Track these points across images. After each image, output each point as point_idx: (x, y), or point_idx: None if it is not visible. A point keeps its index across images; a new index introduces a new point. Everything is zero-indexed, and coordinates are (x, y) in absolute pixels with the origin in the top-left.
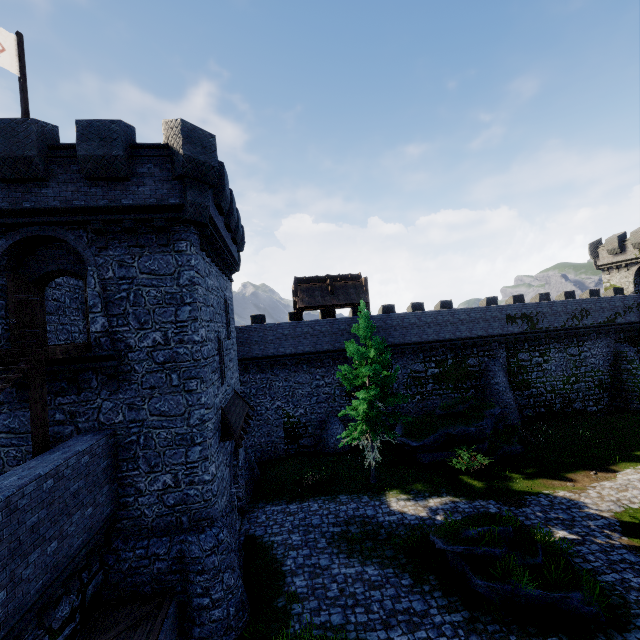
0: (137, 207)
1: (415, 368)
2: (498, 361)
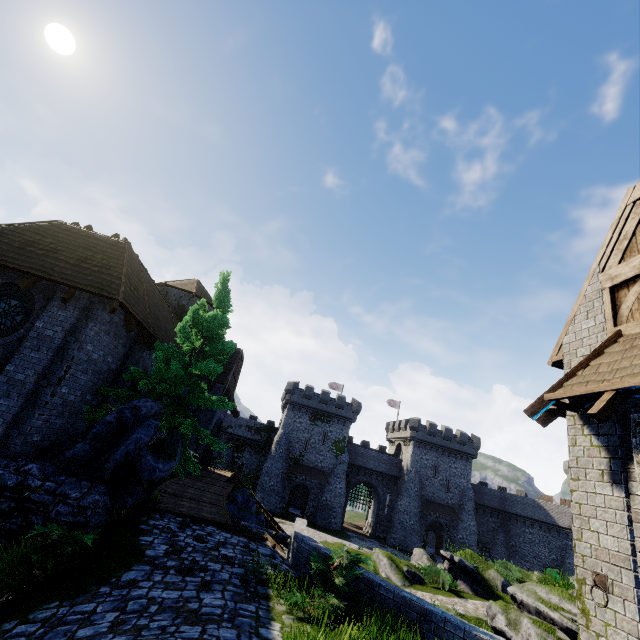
0: None
1: None
2: None
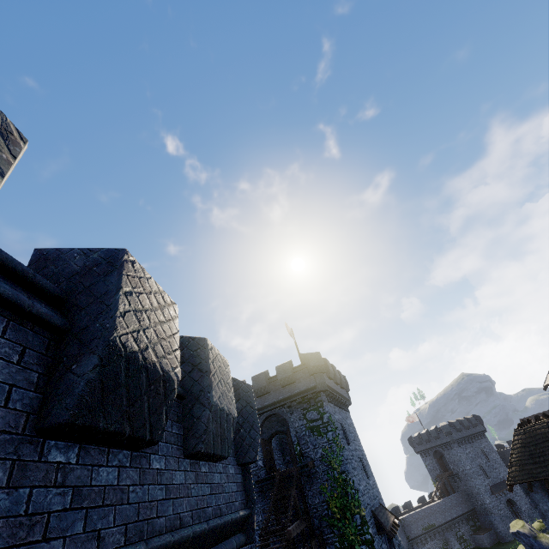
0: (444, 443)
1: None
2: None
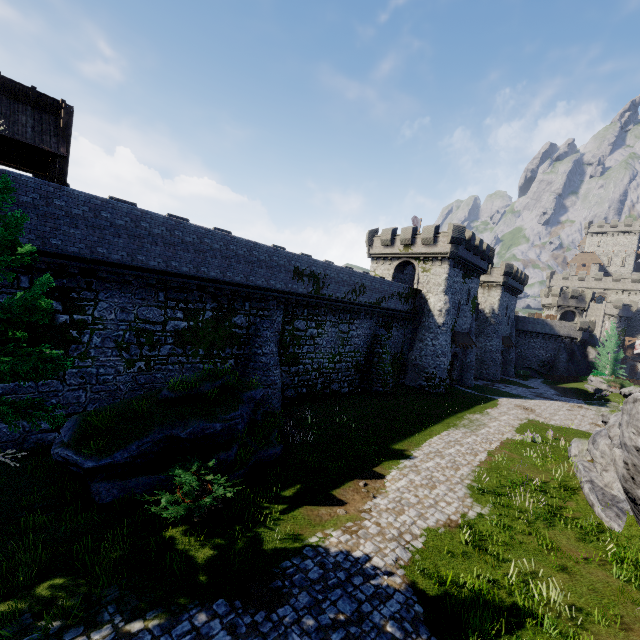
0: None
1: (146, 315)
2: (272, 325)
